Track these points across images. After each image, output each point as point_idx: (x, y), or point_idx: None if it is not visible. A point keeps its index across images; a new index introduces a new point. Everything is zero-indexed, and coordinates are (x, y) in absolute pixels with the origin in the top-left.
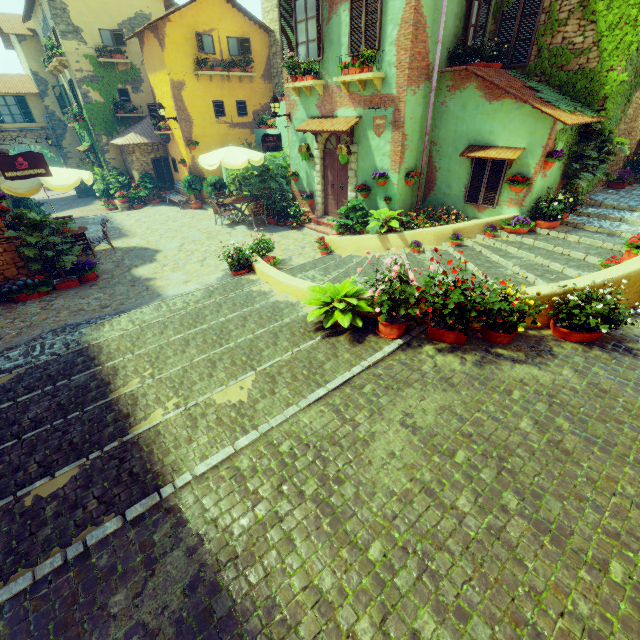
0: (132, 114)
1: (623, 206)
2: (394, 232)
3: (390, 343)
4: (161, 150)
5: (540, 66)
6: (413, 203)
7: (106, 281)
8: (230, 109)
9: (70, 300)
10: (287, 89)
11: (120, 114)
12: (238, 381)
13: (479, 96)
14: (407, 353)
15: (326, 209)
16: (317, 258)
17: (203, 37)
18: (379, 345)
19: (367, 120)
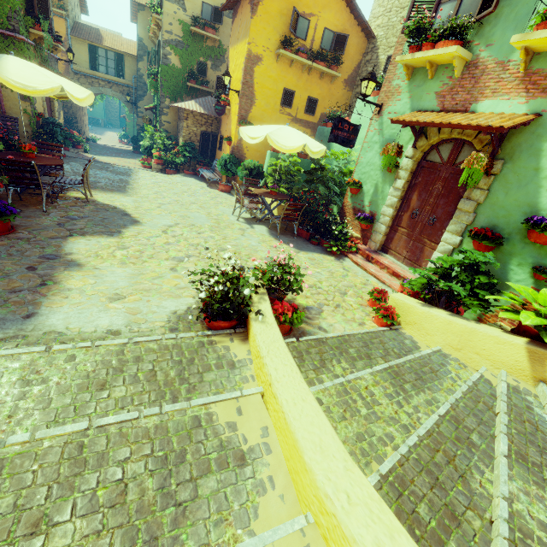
0: (202, 87)
1: None
2: None
3: None
4: (214, 126)
5: None
6: None
7: (11, 242)
8: (299, 102)
9: None
10: (391, 71)
11: (191, 83)
12: None
13: None
14: None
15: (387, 243)
16: (370, 330)
17: (300, 18)
18: None
19: None
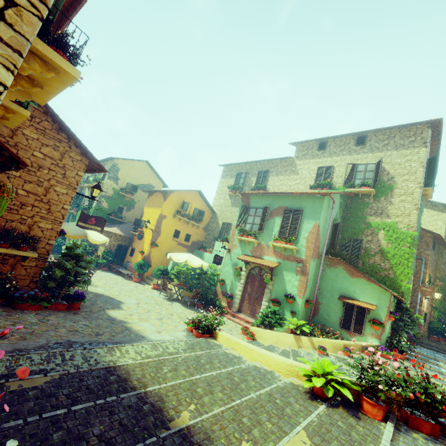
0: (119, 219)
1: (430, 356)
2: (303, 335)
3: (381, 424)
4: (127, 241)
5: (365, 269)
6: (305, 319)
7: (87, 313)
8: (182, 236)
9: (63, 320)
10: (232, 238)
11: (113, 217)
12: (294, 433)
13: (345, 273)
14: (405, 436)
15: (240, 308)
16: (247, 340)
17: (185, 203)
18: (375, 424)
19: (284, 265)
